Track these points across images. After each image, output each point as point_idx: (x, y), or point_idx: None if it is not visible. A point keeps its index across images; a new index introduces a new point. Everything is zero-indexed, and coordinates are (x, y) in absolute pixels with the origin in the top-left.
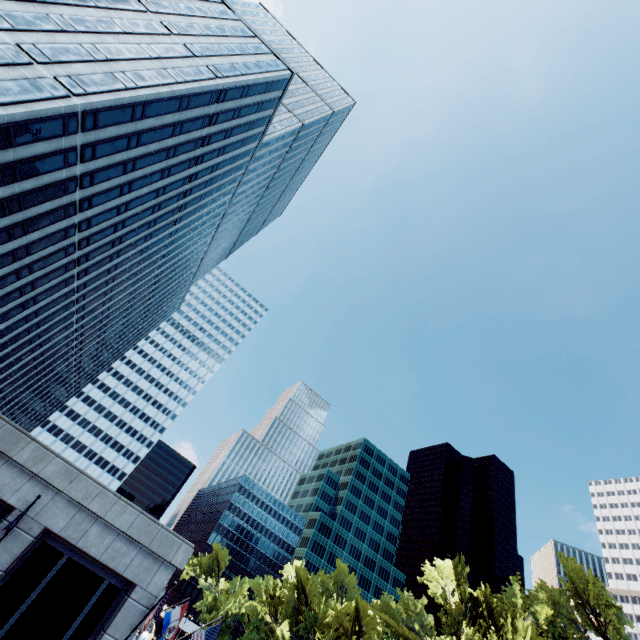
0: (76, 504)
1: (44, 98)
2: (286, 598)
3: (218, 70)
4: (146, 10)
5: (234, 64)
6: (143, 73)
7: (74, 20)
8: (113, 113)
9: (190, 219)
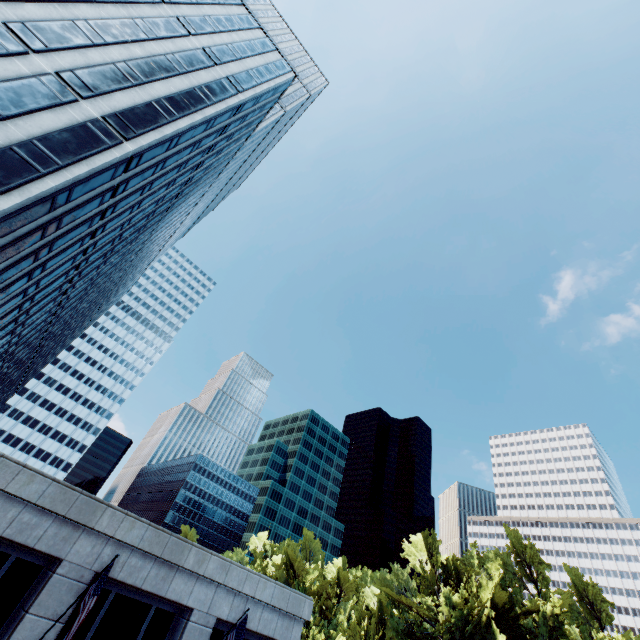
0: (232, 590)
1: (101, 149)
2: (278, 576)
3: (238, 82)
4: (160, 1)
5: (249, 71)
6: (177, 97)
7: (99, 26)
8: (154, 150)
9: (171, 214)
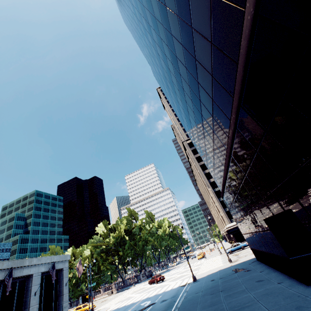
0: (43, 264)
1: None
2: None
3: None
4: None
5: None
6: None
7: None
8: None
9: None
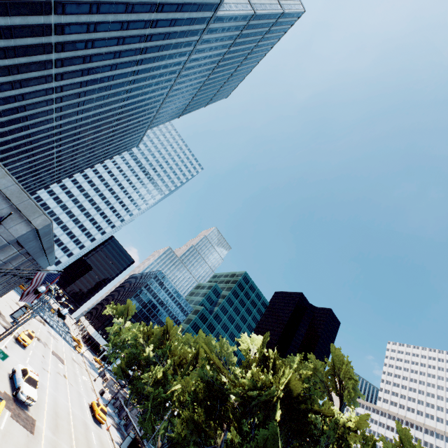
0: None
1: None
2: (155, 332)
3: None
4: None
5: None
6: None
7: None
8: None
9: (150, 66)
